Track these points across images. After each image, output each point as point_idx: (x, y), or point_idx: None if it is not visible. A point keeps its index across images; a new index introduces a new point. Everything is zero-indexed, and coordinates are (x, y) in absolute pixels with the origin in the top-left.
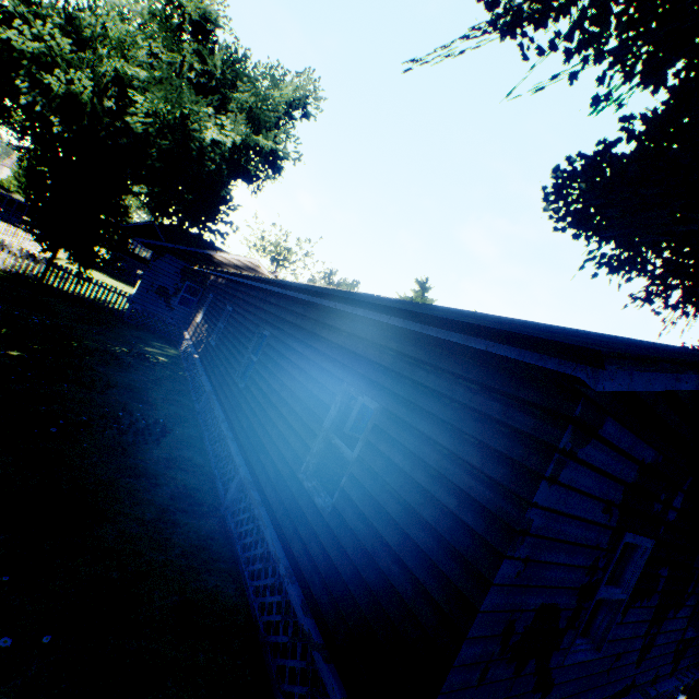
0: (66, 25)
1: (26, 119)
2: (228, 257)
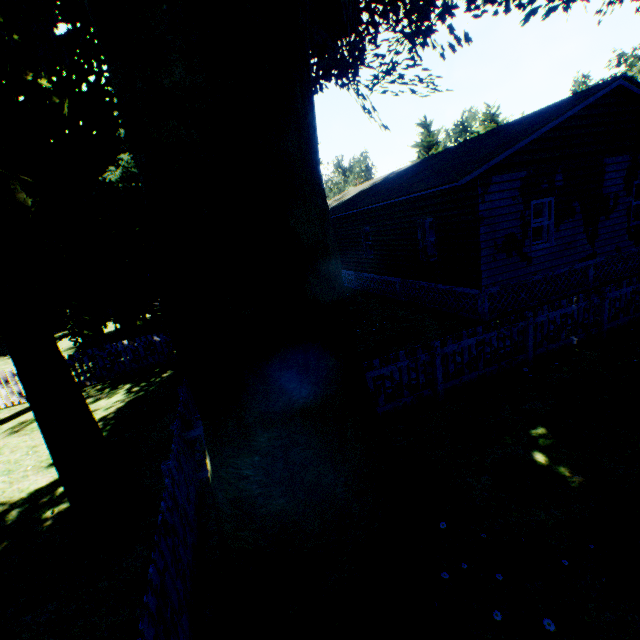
0: None
1: None
2: None
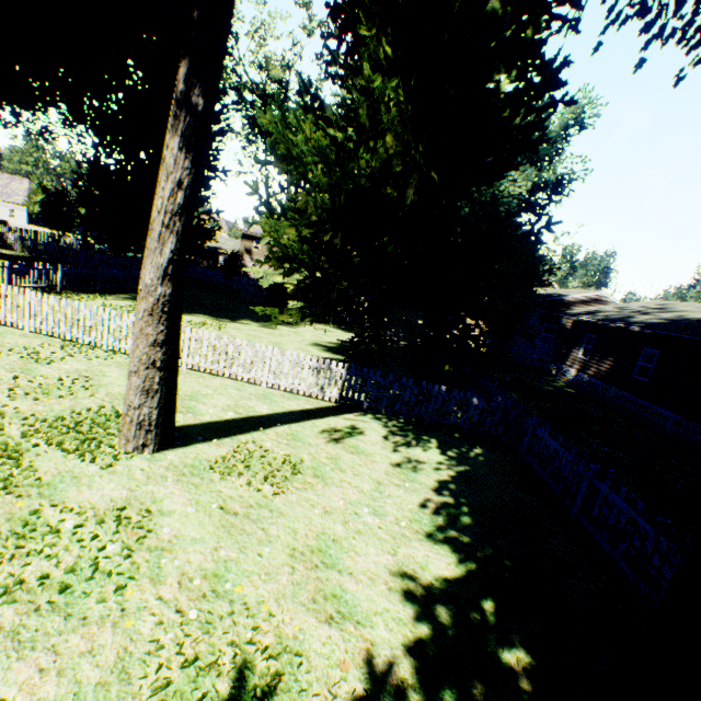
0: None
1: None
2: (577, 296)
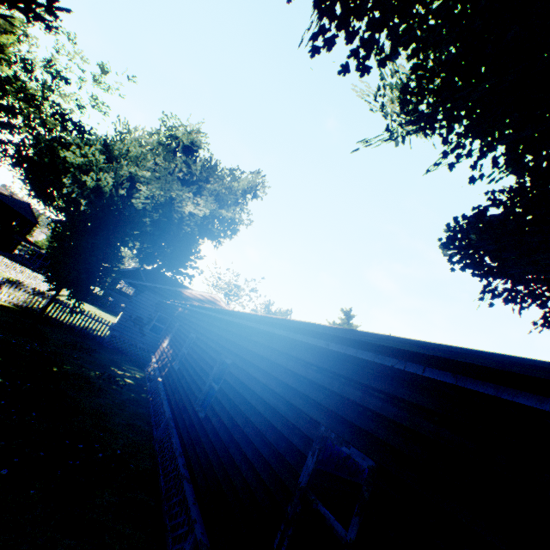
0: (103, 149)
1: (65, 202)
2: (194, 292)
